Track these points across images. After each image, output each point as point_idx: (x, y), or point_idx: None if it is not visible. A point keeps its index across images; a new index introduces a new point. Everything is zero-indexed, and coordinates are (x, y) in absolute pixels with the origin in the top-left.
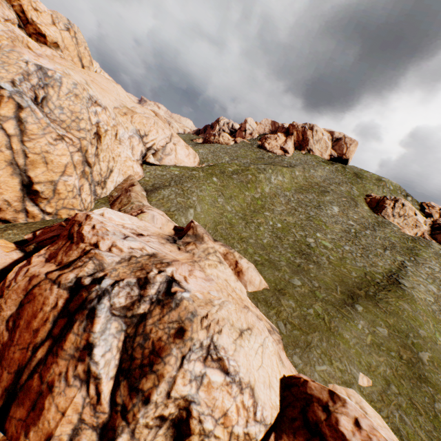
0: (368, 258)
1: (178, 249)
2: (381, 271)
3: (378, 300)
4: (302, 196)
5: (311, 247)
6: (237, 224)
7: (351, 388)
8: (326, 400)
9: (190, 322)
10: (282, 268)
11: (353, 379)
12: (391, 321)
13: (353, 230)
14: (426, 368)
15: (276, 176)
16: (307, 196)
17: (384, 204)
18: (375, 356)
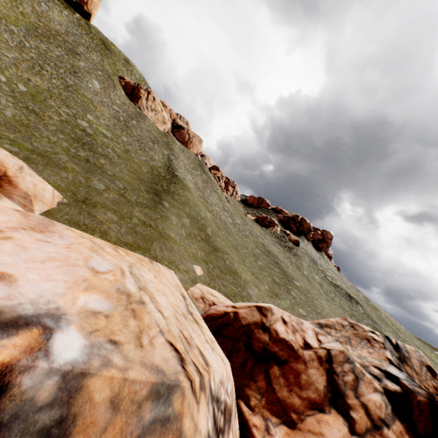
0: (147, 152)
1: None
2: (161, 165)
3: (173, 194)
4: (45, 46)
5: (90, 133)
6: None
7: (197, 283)
8: (261, 319)
9: (167, 431)
10: (67, 165)
11: (194, 274)
12: (188, 211)
13: (122, 118)
14: (213, 240)
15: None
16: (53, 50)
17: (140, 94)
18: (193, 245)
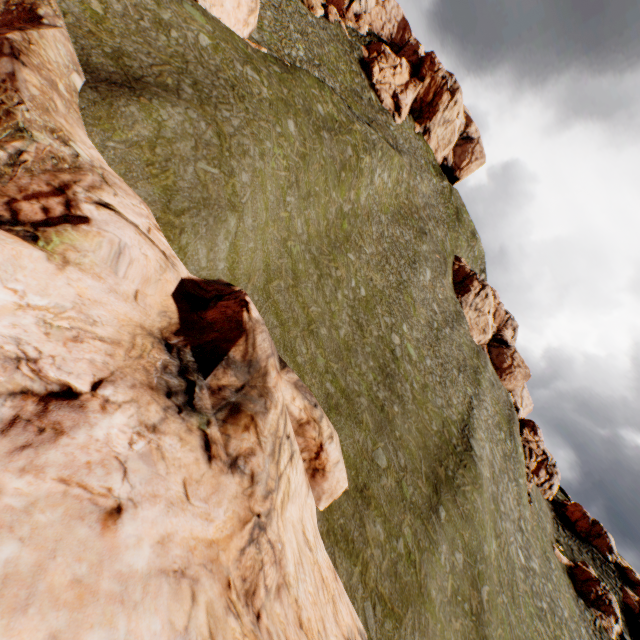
0: (445, 388)
1: (205, 457)
2: (456, 417)
3: (456, 490)
4: (400, 231)
5: (397, 357)
6: (306, 277)
7: None
8: None
9: None
10: (363, 417)
11: None
12: (467, 536)
13: (436, 324)
14: (486, 618)
15: (382, 171)
16: (404, 234)
17: (470, 286)
18: (453, 622)
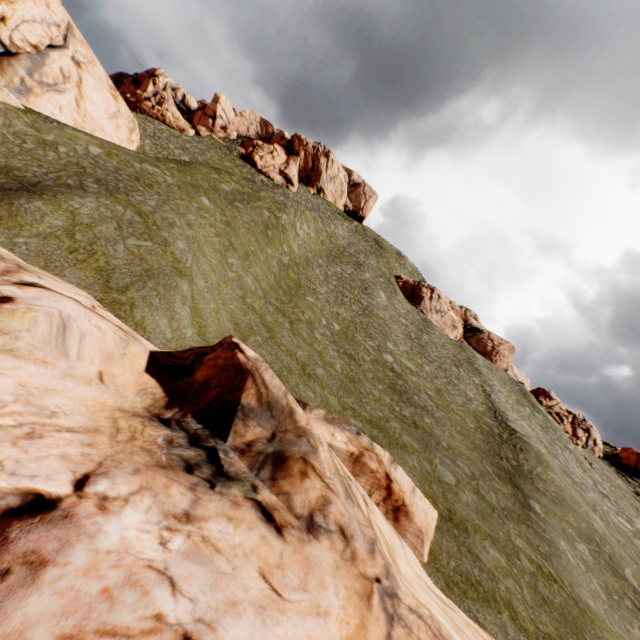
0: (456, 386)
1: (272, 530)
2: (482, 408)
3: (531, 477)
4: (340, 268)
5: (399, 372)
6: (279, 326)
7: None
8: None
9: None
10: (404, 440)
11: None
12: (572, 521)
13: (413, 334)
14: None
15: (301, 224)
16: (345, 269)
17: (421, 294)
18: (631, 631)
